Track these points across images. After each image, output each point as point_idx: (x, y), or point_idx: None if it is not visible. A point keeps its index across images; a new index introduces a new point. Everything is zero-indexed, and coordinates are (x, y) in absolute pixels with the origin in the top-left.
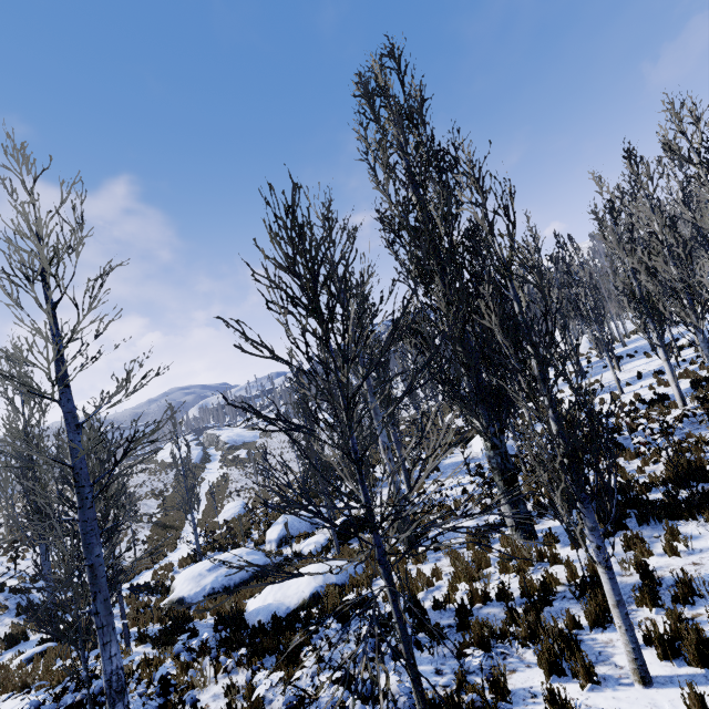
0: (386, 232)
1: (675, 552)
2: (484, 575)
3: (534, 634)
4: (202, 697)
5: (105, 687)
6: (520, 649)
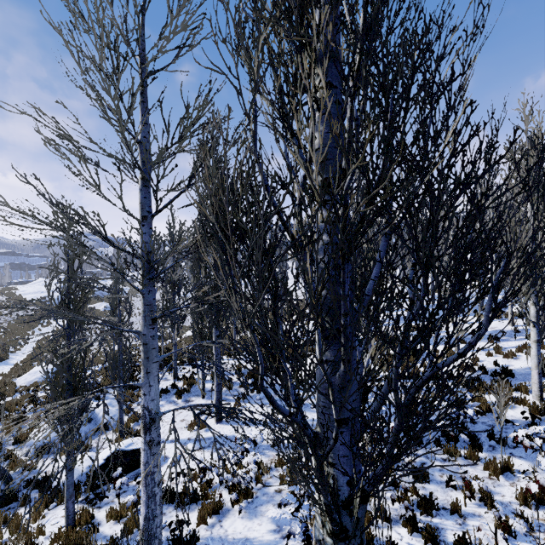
0: None
1: None
2: None
3: None
4: None
5: None
6: None
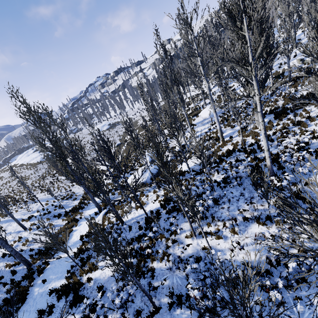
0: (224, 13)
1: (309, 112)
2: (259, 134)
3: (294, 133)
4: (213, 179)
5: (268, 148)
6: (292, 137)
